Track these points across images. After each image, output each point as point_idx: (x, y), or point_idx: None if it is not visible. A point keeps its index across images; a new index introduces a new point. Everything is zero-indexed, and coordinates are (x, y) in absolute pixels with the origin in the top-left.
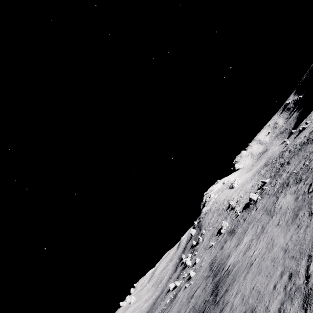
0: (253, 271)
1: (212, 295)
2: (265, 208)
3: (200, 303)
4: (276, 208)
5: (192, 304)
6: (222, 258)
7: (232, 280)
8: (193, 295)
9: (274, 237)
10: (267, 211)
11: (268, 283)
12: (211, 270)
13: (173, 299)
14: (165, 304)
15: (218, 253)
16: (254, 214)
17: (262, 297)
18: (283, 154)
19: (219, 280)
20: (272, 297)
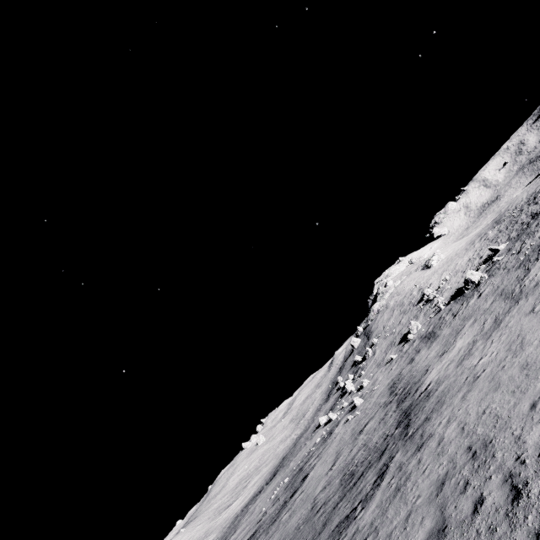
0: (481, 388)
1: (399, 427)
2: (499, 290)
3: (377, 440)
4: (525, 287)
5: (362, 441)
6: (413, 376)
7: (437, 404)
8: (362, 430)
9: (523, 333)
10: (504, 294)
11: (517, 403)
12: (393, 393)
13: (328, 437)
14: (313, 444)
15: (404, 369)
16: (474, 304)
17: (505, 423)
18: (538, 196)
19: (411, 406)
20: (528, 422)
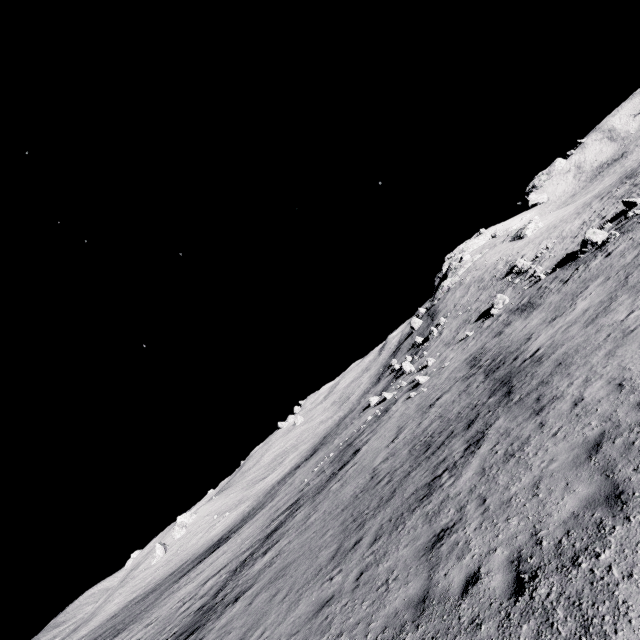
0: None
1: (494, 396)
2: None
3: (461, 410)
4: None
5: (435, 414)
6: (505, 347)
7: (559, 367)
8: (434, 404)
9: None
10: None
11: None
12: (476, 366)
13: (382, 415)
14: (363, 422)
15: (489, 343)
16: (601, 264)
17: None
18: None
19: (511, 374)
20: None
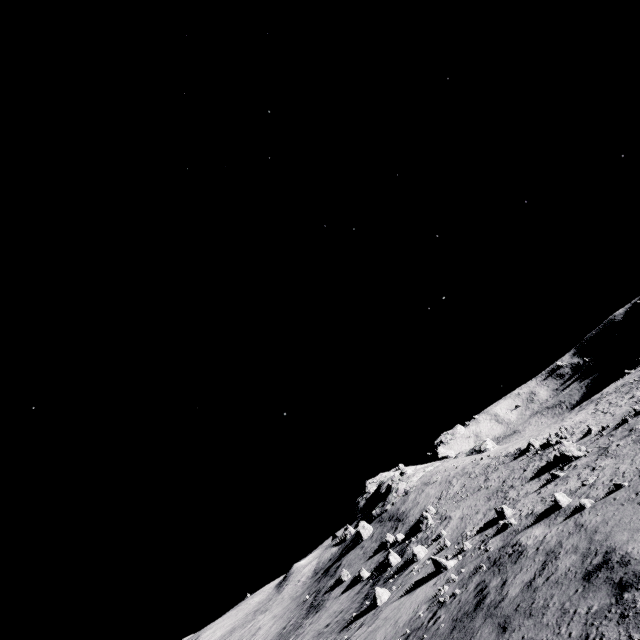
0: None
1: None
2: None
3: None
4: None
5: None
6: None
7: None
8: None
9: None
10: None
11: None
12: None
13: (508, 558)
14: (421, 604)
15: None
16: None
17: None
18: None
19: None
20: None
